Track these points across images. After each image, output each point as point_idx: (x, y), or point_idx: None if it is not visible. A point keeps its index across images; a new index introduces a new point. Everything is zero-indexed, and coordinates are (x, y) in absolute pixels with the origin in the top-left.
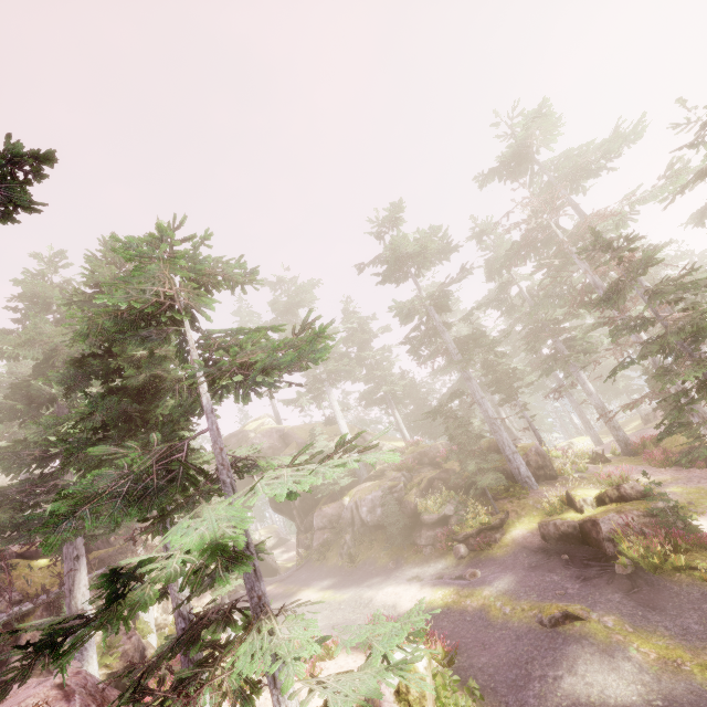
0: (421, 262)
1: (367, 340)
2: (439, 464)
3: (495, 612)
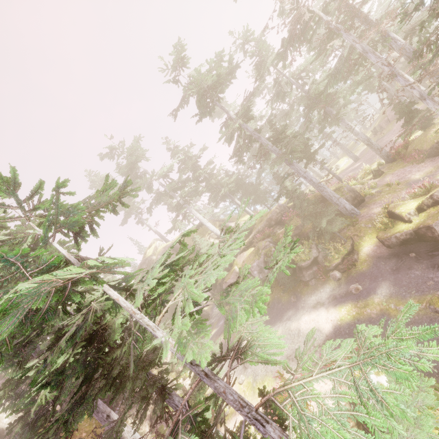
0: (220, 89)
1: (195, 163)
2: (281, 221)
3: (394, 313)
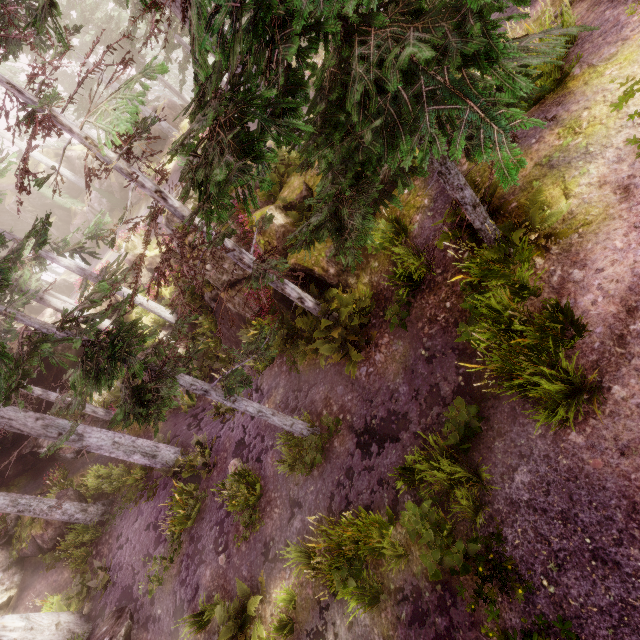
0: None
1: None
2: None
3: None
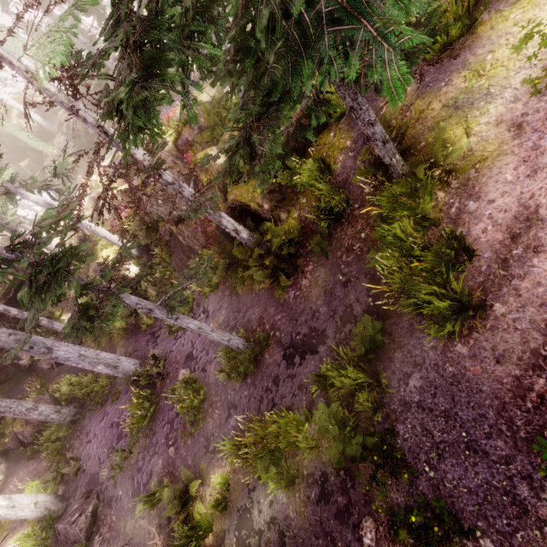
0: None
1: None
2: None
3: None
